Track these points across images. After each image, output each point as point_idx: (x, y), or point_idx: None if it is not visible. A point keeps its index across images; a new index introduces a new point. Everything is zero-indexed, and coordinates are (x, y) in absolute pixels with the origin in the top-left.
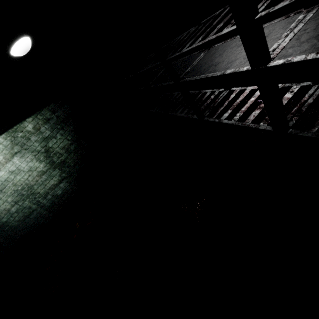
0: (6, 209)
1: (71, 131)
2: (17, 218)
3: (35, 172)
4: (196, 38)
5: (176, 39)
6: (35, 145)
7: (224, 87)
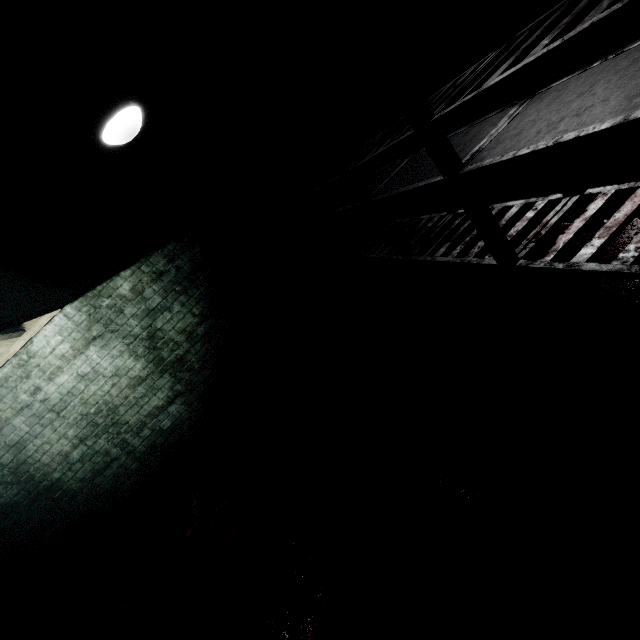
0: (63, 453)
1: (200, 297)
2: (80, 474)
3: (124, 379)
4: (521, 52)
5: (441, 89)
6: (130, 324)
7: (565, 190)
